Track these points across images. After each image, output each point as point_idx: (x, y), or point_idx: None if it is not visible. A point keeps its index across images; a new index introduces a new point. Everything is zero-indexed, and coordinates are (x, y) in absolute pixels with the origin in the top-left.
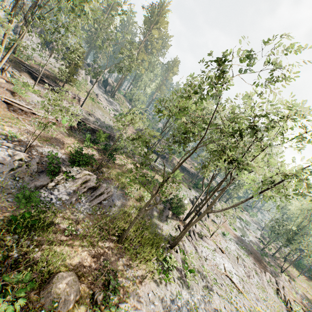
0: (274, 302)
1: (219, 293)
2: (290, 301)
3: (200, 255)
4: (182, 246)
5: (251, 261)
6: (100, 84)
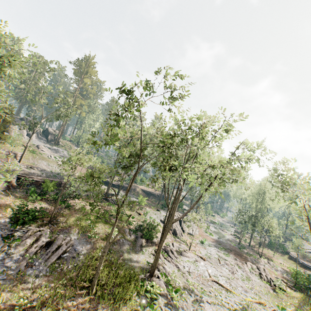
0: (260, 286)
1: (210, 301)
2: (273, 279)
3: (183, 271)
4: (163, 269)
5: (232, 257)
6: (39, 135)
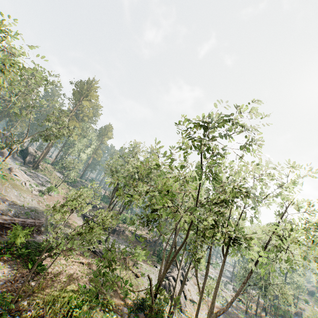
0: None
1: None
2: None
3: None
4: None
5: None
6: (16, 154)
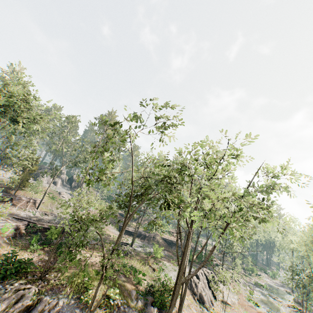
0: None
1: None
2: None
3: None
4: None
5: None
6: (64, 182)
